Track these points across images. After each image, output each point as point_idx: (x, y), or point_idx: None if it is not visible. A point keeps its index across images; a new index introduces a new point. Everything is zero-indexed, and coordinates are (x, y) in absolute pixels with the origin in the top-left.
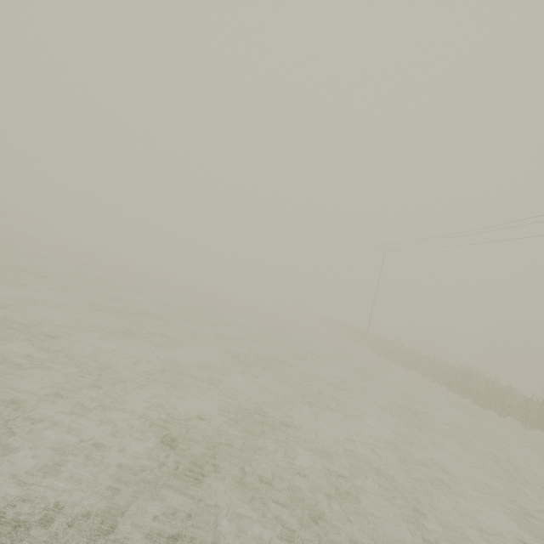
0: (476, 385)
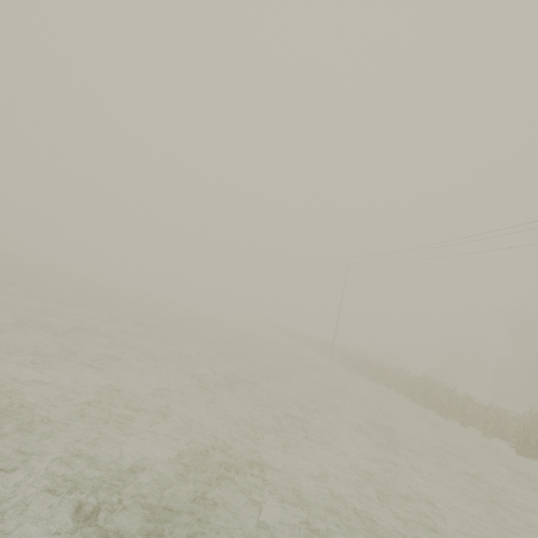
0: (438, 395)
